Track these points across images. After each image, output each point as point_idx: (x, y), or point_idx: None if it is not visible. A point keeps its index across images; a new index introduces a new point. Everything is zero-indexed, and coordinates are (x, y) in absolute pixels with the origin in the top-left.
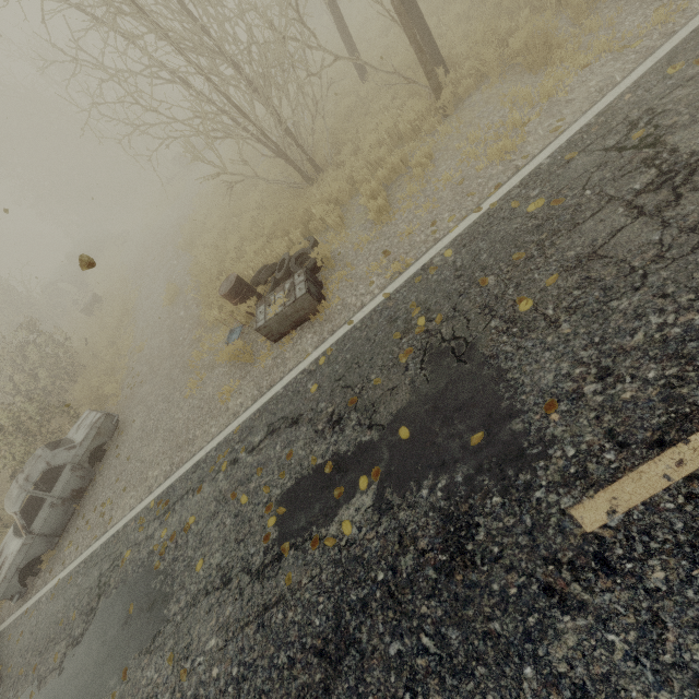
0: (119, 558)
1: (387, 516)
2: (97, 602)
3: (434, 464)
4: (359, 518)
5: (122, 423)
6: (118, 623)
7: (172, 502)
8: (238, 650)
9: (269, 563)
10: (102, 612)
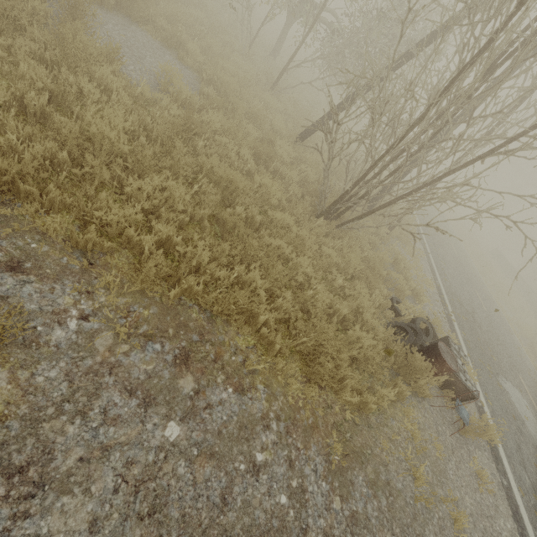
0: None
1: None
2: None
3: (534, 423)
4: None
5: None
6: None
7: None
8: None
9: None
10: None
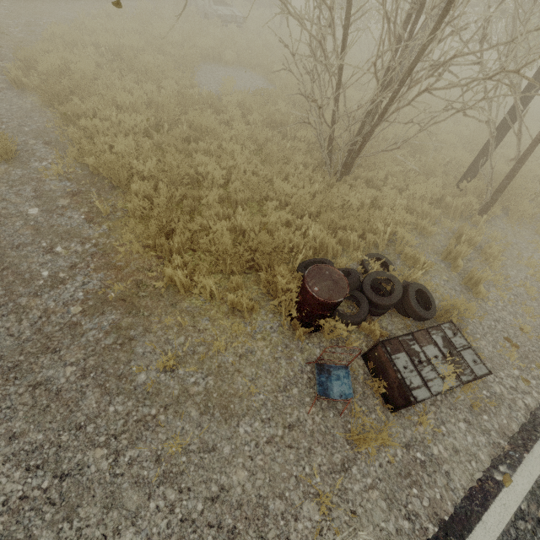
0: None
1: None
2: None
3: None
4: None
5: None
6: None
7: None
8: None
9: None
10: None
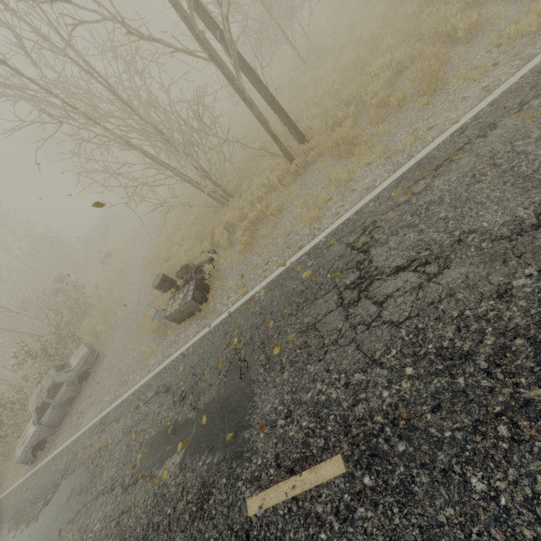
0: (76, 454)
1: (182, 472)
2: (61, 480)
3: (209, 446)
4: (172, 469)
5: (102, 355)
6: (65, 498)
7: (106, 425)
8: (106, 535)
9: (131, 483)
10: (61, 488)
